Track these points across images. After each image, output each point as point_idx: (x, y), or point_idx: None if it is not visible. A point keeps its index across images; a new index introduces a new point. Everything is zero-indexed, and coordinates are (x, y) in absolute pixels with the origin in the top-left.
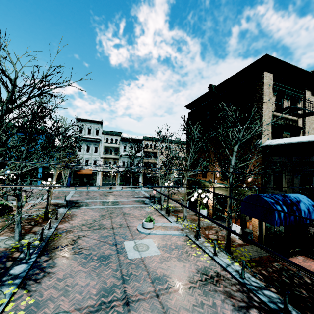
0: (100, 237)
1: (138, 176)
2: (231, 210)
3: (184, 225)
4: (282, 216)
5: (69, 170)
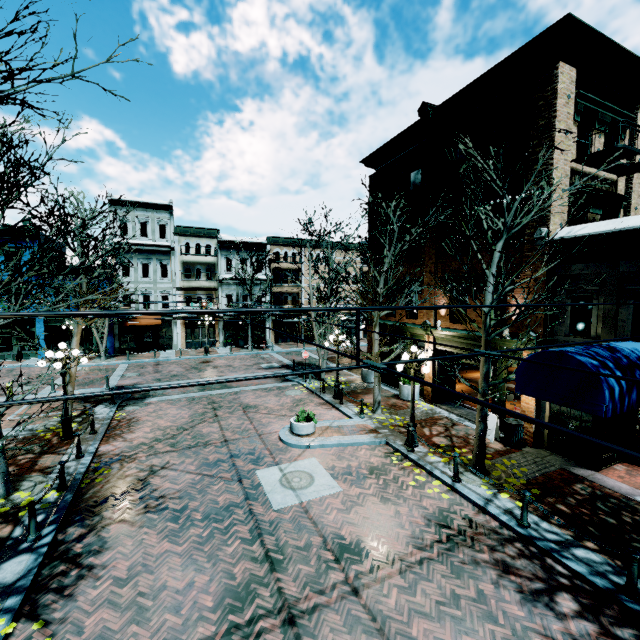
0: (201, 466)
1: (262, 323)
2: (488, 385)
3: (377, 421)
4: (617, 394)
5: (109, 319)
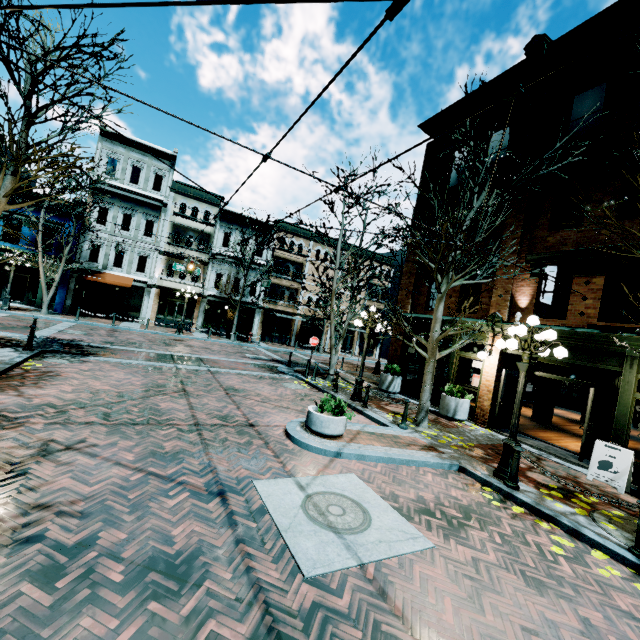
0: (146, 456)
1: (251, 314)
2: None
3: (427, 435)
4: None
5: (65, 265)
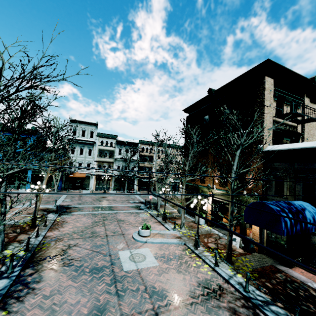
0: (92, 246)
1: (133, 180)
2: (233, 217)
3: (182, 232)
4: (289, 225)
5: (61, 173)
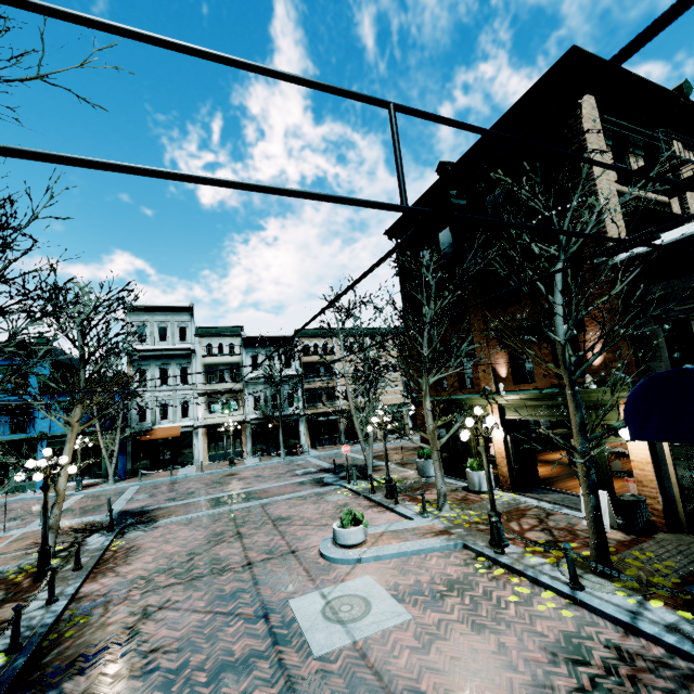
0: (213, 601)
1: (295, 425)
2: (587, 441)
3: (446, 519)
4: None
5: (120, 434)
